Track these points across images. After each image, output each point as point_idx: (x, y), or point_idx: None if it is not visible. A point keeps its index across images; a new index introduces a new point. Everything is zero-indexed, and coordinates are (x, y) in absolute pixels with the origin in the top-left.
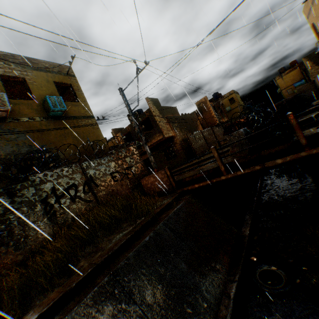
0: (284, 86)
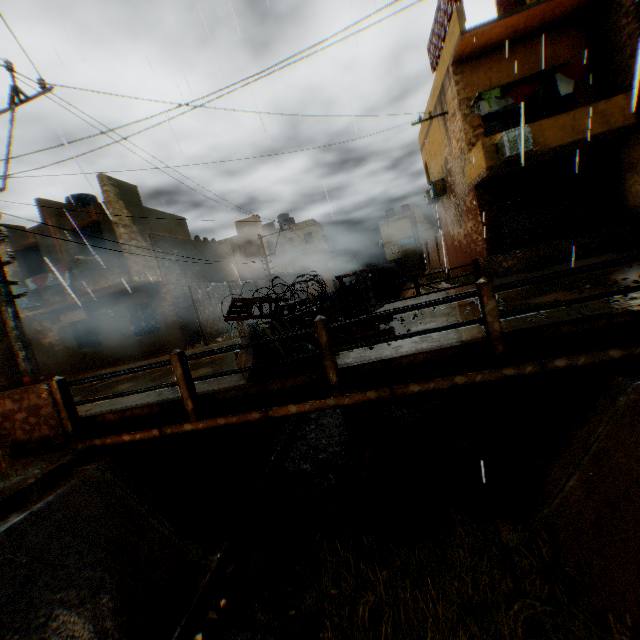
0: (389, 240)
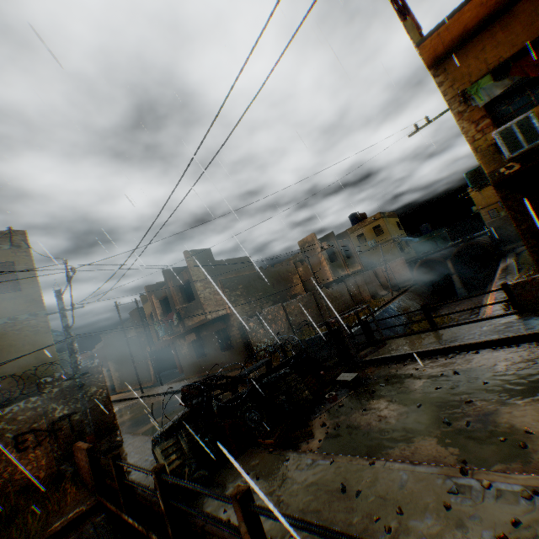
0: (483, 204)
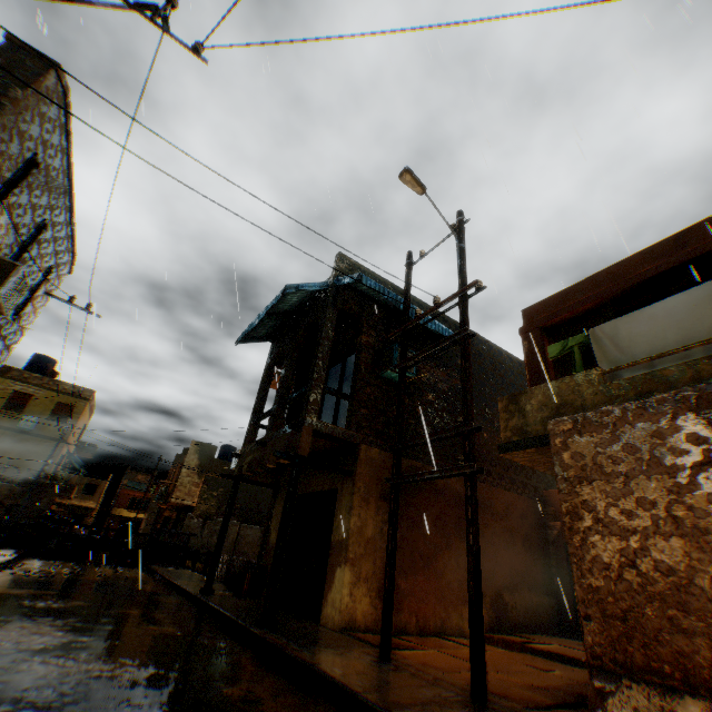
0: None
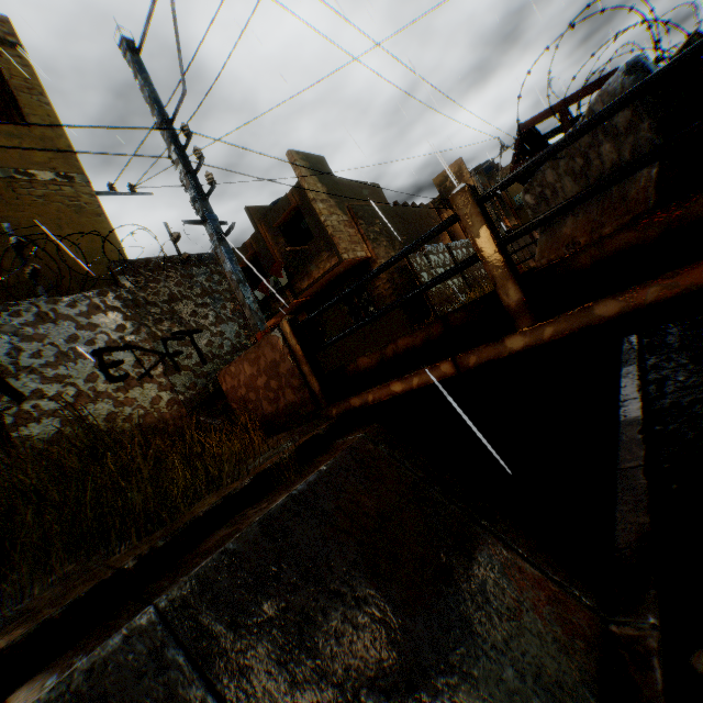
0: None
